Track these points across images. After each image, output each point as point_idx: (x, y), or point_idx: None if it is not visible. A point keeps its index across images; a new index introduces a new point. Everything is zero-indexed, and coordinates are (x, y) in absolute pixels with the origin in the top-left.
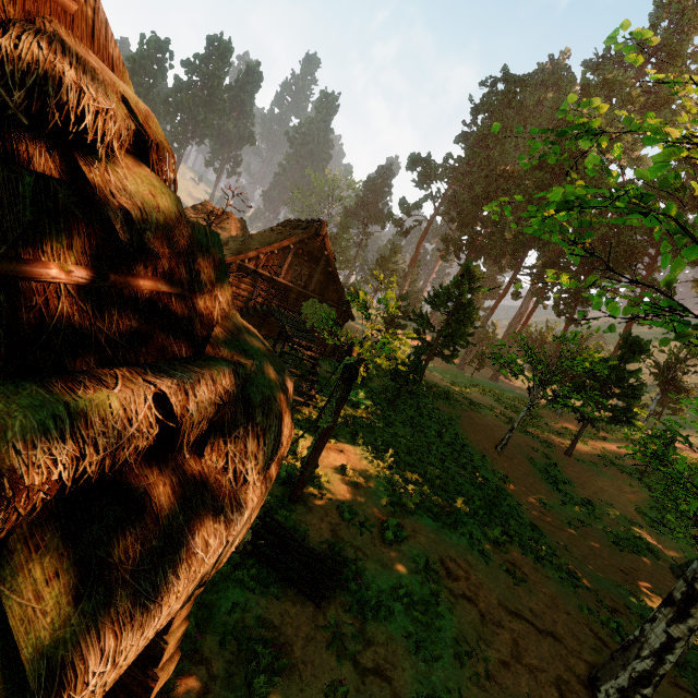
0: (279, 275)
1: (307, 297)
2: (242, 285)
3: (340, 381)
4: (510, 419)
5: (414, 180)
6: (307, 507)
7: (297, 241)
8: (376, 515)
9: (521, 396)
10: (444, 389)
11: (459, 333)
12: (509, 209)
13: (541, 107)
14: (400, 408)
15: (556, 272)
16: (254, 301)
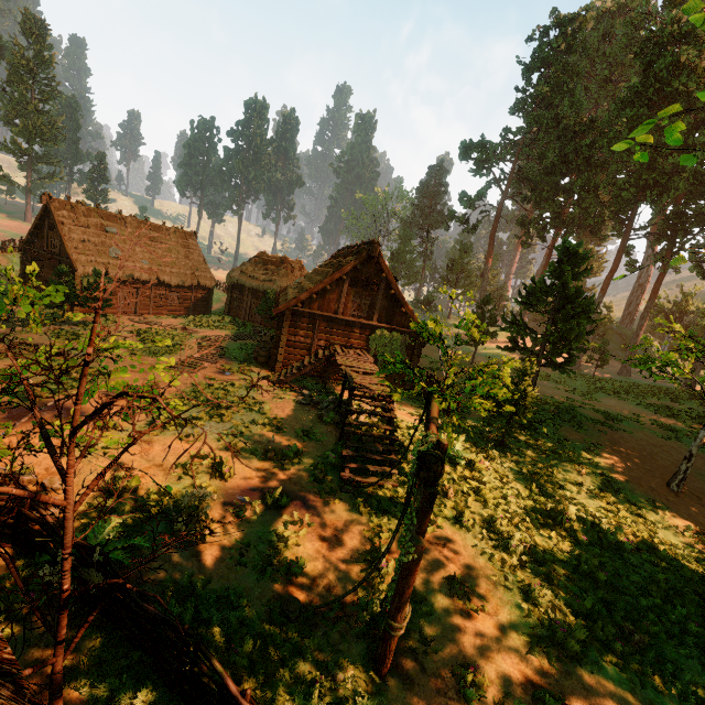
0: (337, 311)
1: (372, 328)
2: (300, 331)
3: (417, 481)
4: (671, 430)
5: (471, 169)
6: (404, 679)
7: (349, 270)
8: (520, 676)
9: (672, 391)
10: (564, 405)
11: (573, 334)
12: (680, 126)
13: (609, 40)
14: (513, 447)
15: (685, 223)
16: (316, 346)
